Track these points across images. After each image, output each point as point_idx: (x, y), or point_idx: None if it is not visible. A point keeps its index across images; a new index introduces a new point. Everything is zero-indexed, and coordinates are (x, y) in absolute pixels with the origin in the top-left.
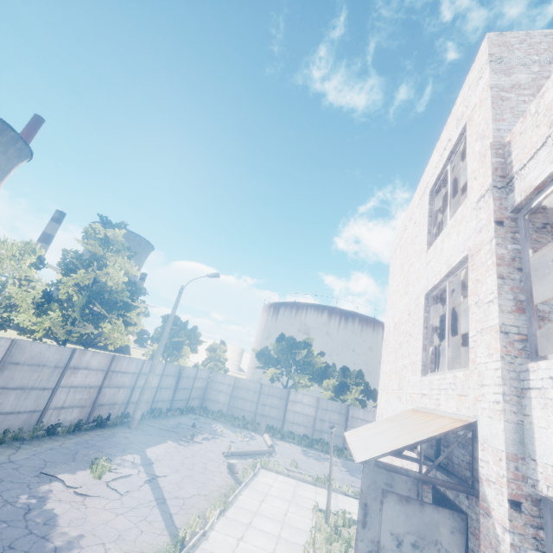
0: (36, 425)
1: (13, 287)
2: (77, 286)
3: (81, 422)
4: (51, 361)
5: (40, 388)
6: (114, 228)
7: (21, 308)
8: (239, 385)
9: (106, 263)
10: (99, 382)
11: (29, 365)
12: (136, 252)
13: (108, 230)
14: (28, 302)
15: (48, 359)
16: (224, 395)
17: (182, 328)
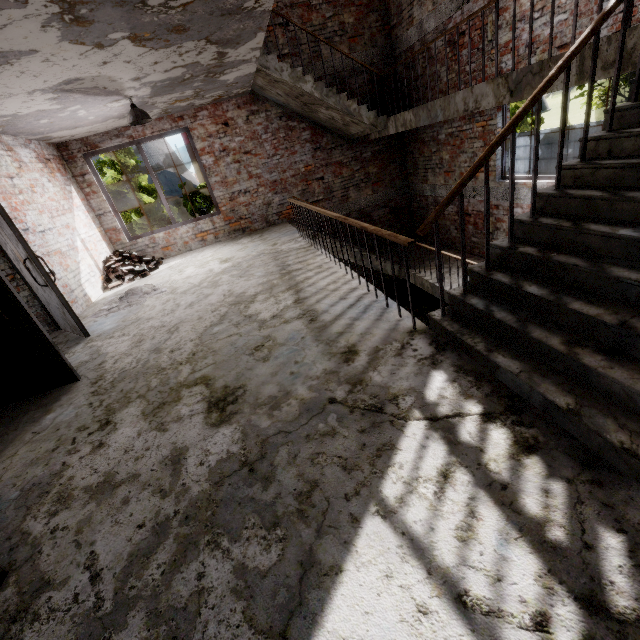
0: None
1: None
2: None
3: None
4: None
5: None
6: None
7: None
8: None
9: None
10: None
11: None
12: None
13: None
14: None
15: None
16: (521, 162)
17: None
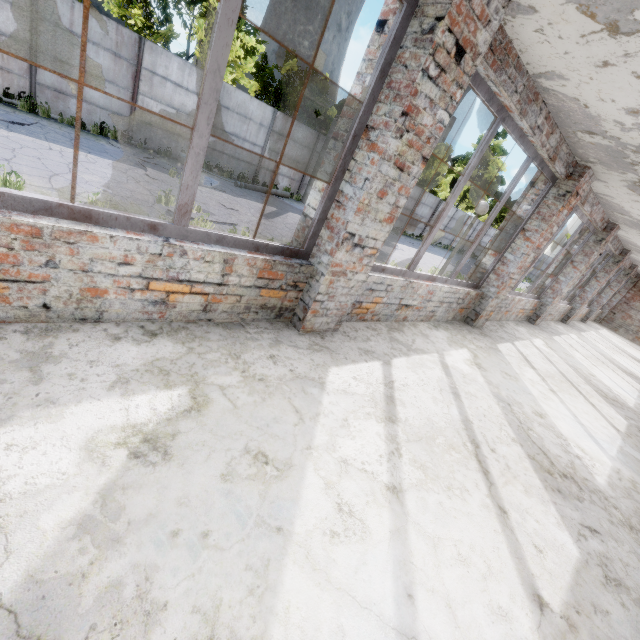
0: (449, 246)
1: (441, 176)
2: (471, 178)
3: (461, 250)
4: (461, 220)
5: (455, 231)
6: (497, 135)
7: (442, 188)
8: (542, 260)
9: (489, 164)
10: (470, 234)
11: (456, 220)
12: (506, 153)
13: (496, 140)
14: (447, 186)
15: (461, 219)
16: None
17: (510, 206)
